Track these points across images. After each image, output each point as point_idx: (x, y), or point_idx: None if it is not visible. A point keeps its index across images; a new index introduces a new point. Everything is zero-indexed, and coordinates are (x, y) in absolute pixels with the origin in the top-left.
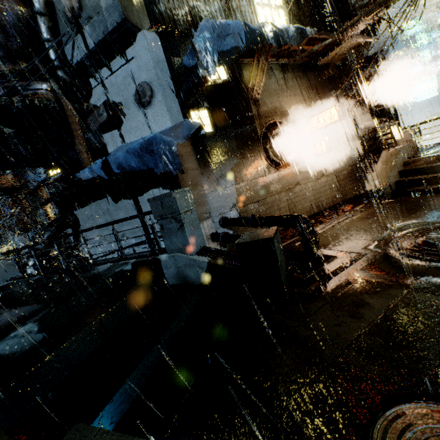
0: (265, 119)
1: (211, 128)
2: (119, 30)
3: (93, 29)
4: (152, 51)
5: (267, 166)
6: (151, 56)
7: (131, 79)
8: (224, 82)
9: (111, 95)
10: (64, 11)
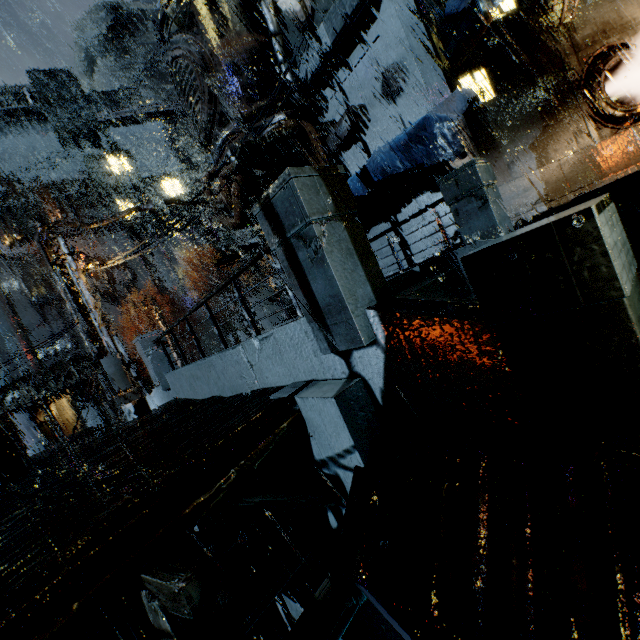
0: (587, 49)
1: (492, 94)
2: (361, 8)
3: (329, 24)
4: (402, 16)
5: (596, 128)
6: (401, 24)
7: (375, 68)
8: (509, 16)
9: (351, 101)
10: (295, 19)
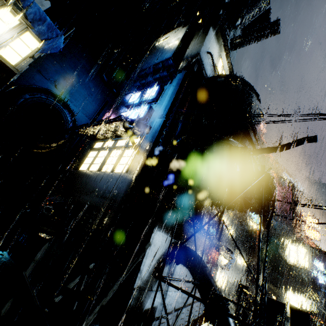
0: None
1: None
2: None
3: None
4: None
5: None
6: None
7: None
8: None
9: None
10: None
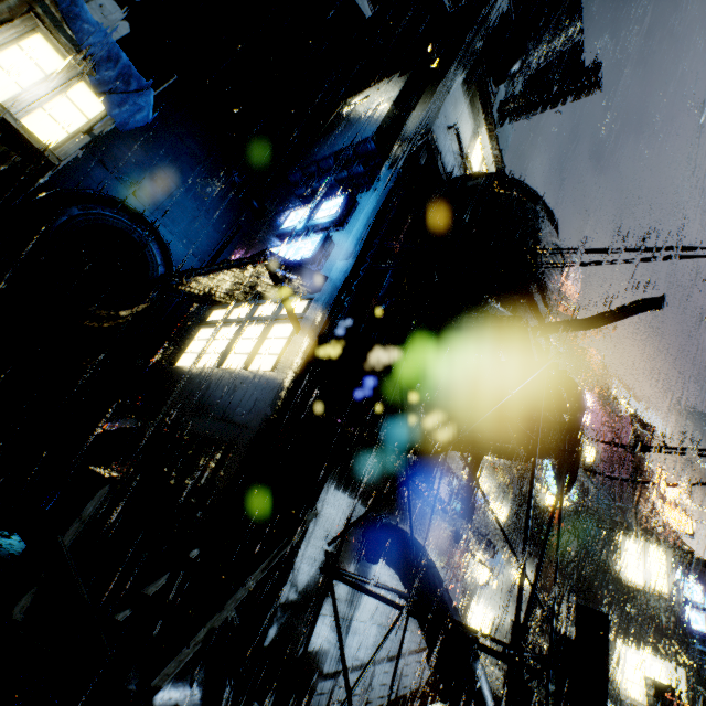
0: None
1: None
2: None
3: None
4: None
5: None
6: None
7: None
8: None
9: None
10: None
